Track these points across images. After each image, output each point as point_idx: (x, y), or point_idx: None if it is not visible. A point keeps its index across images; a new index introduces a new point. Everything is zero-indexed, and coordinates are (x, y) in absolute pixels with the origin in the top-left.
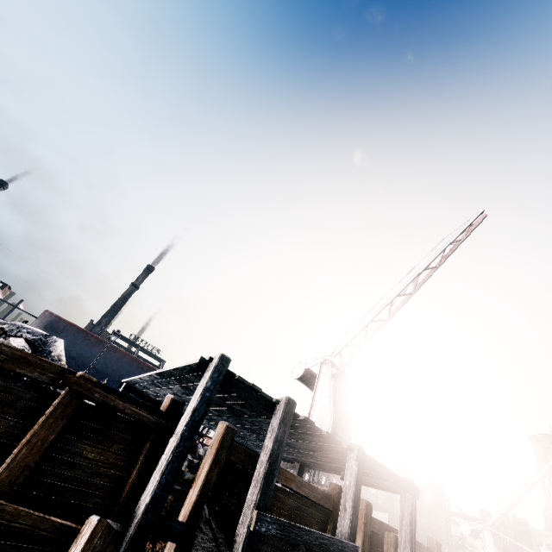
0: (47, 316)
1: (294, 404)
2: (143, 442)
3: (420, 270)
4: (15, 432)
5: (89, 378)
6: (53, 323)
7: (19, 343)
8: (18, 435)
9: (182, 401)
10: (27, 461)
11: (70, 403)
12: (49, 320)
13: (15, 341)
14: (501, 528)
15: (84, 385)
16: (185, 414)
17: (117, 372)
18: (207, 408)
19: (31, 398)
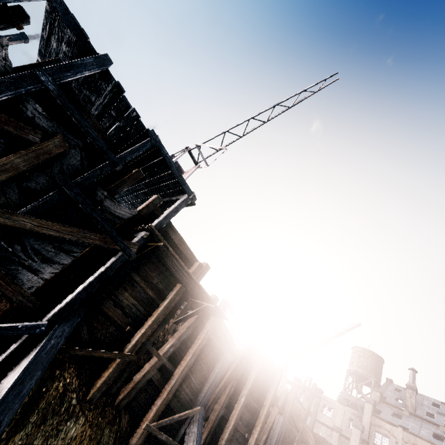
0: None
1: (110, 61)
2: None
3: (276, 104)
4: None
5: None
6: None
7: None
8: None
9: (27, 14)
10: None
11: None
12: None
13: None
14: (302, 387)
15: None
16: None
17: None
18: None
19: None
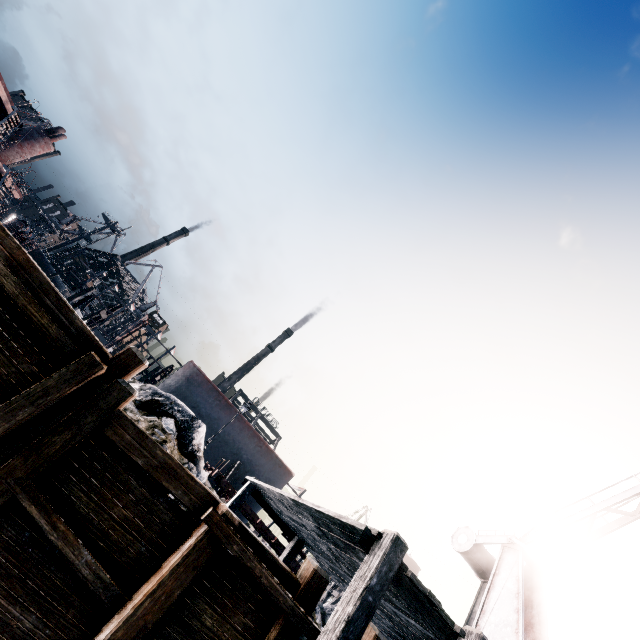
0: (191, 366)
1: None
2: (269, 623)
3: None
4: (144, 562)
5: (231, 518)
6: (193, 374)
7: (169, 425)
8: (145, 568)
9: (325, 576)
10: (146, 619)
11: (205, 549)
12: (191, 371)
13: (166, 421)
14: None
15: (225, 529)
16: (333, 616)
17: (237, 443)
18: (366, 621)
19: (168, 521)
